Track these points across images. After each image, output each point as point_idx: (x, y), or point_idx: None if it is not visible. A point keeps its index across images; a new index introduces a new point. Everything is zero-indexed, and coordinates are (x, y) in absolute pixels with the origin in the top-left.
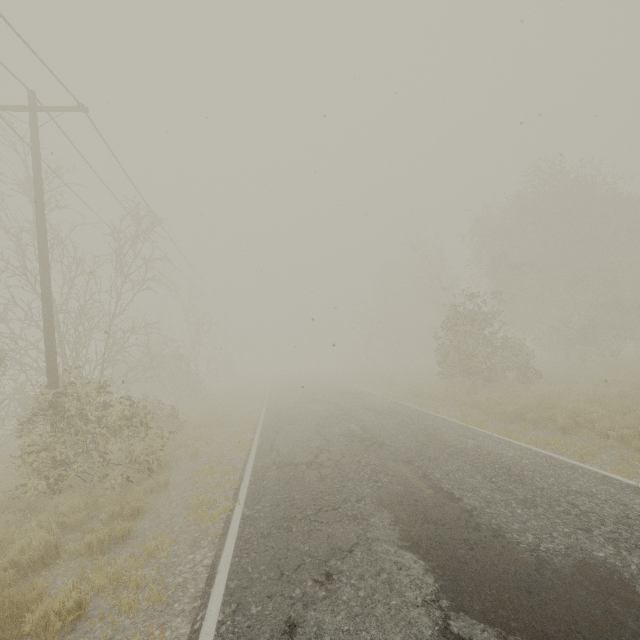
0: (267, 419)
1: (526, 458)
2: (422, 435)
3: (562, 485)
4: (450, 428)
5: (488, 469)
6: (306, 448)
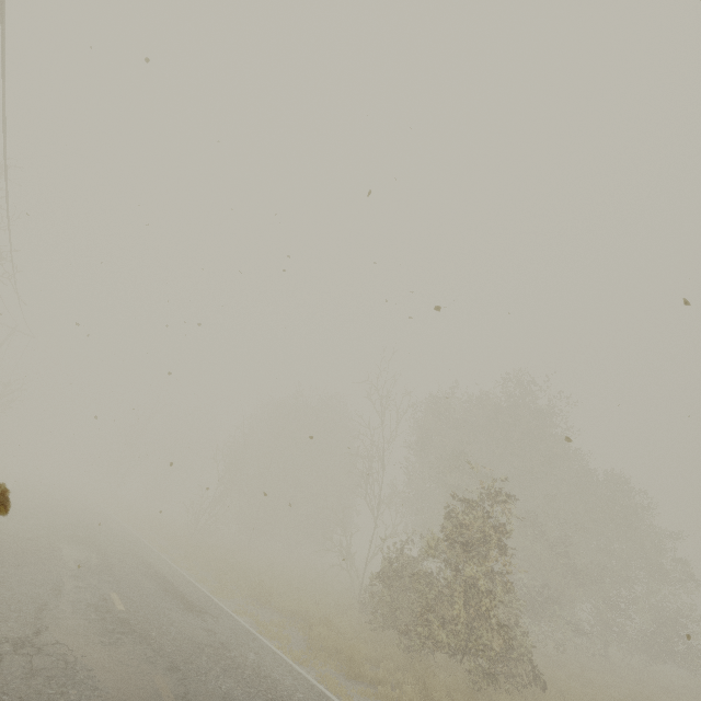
0: None
1: None
2: None
3: None
4: None
5: None
6: None
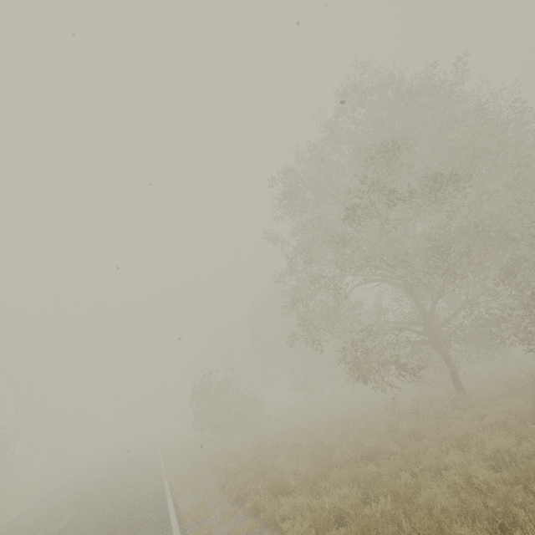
0: (43, 497)
1: (148, 491)
2: (122, 487)
3: (133, 504)
4: (148, 478)
5: (116, 503)
6: (35, 516)
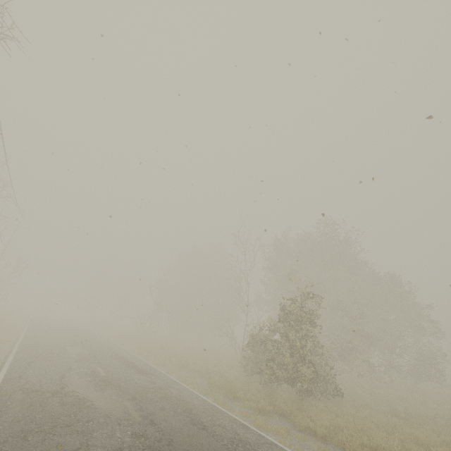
0: None
1: None
2: None
3: None
4: None
5: None
6: None
